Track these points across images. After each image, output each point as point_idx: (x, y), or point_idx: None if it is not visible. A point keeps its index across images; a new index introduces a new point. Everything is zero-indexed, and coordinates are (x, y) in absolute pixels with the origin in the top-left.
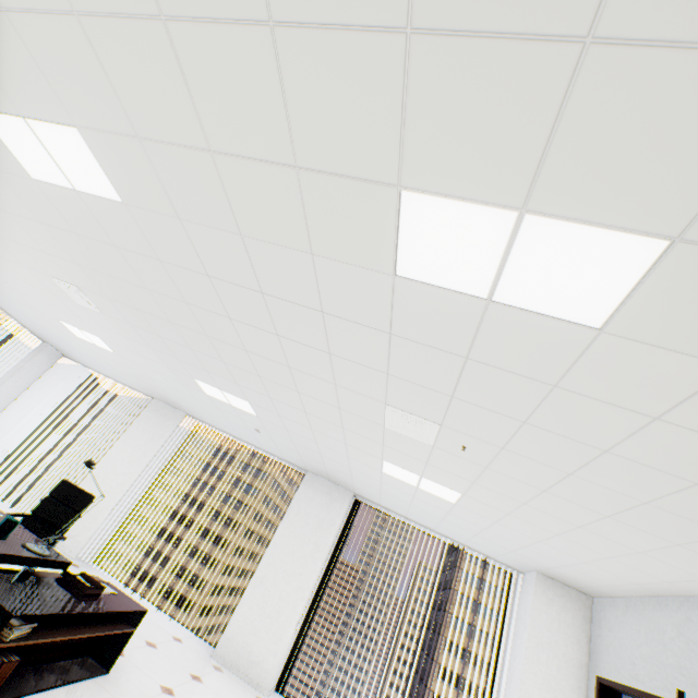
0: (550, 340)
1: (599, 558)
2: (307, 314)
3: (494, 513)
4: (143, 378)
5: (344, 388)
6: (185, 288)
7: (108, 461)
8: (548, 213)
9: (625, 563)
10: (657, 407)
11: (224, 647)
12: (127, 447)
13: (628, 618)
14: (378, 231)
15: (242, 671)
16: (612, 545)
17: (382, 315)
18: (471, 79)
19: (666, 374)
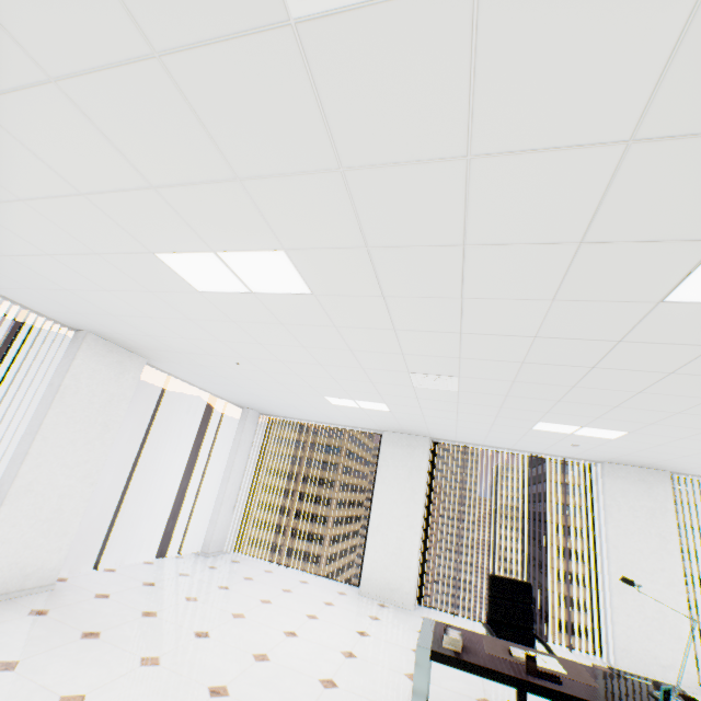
0: None
1: None
2: None
3: None
4: (400, 422)
5: None
6: None
7: (380, 508)
8: None
9: None
10: None
11: (623, 658)
12: (389, 489)
13: None
14: None
15: (658, 677)
16: None
17: None
18: None
19: None
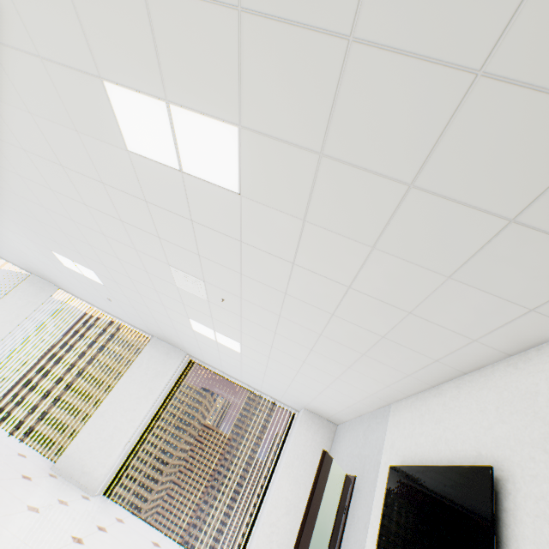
0: (223, 204)
1: (324, 388)
2: (95, 185)
3: (262, 358)
4: (18, 254)
5: (142, 253)
6: (14, 161)
7: None
8: (179, 104)
9: (336, 389)
10: (290, 254)
11: (63, 462)
12: (2, 310)
13: (348, 433)
14: (105, 114)
15: (75, 479)
16: (324, 375)
17: (136, 185)
18: (103, 0)
19: (282, 228)
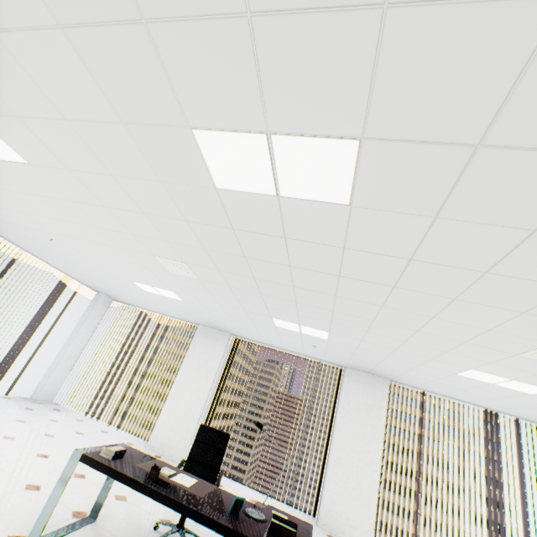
0: None
1: None
2: None
3: None
4: (200, 314)
5: (497, 332)
6: (353, 266)
7: (181, 382)
8: None
9: None
10: None
11: (325, 517)
12: (191, 368)
13: None
14: None
15: (346, 534)
16: None
17: None
18: None
19: None
